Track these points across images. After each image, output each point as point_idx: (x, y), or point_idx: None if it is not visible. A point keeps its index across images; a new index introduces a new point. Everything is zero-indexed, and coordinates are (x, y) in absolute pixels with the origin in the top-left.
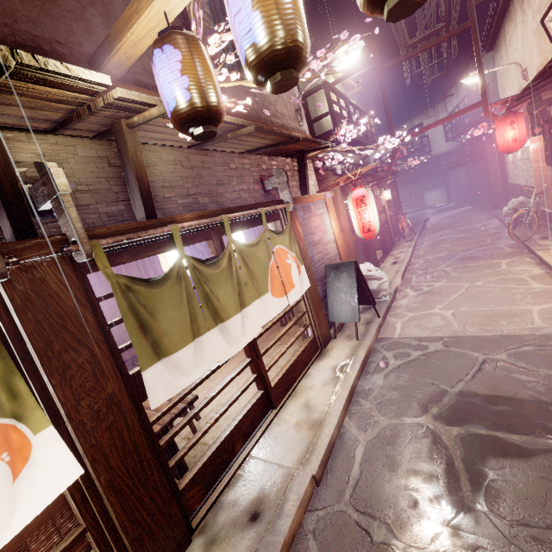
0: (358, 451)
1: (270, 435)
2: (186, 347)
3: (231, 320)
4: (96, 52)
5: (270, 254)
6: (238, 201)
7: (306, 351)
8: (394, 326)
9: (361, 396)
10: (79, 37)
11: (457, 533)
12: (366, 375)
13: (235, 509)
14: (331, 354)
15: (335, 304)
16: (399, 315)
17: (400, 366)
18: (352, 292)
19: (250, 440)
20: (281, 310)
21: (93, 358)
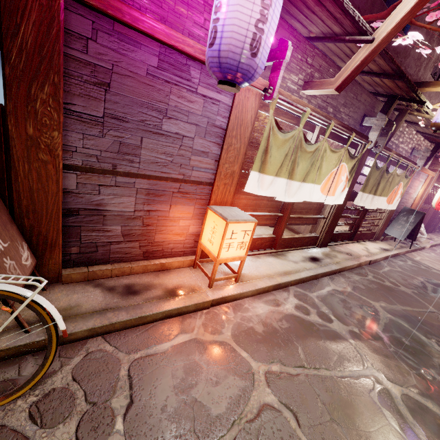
0: (386, 268)
1: (350, 245)
2: (366, 194)
3: (376, 197)
4: (419, 83)
5: (398, 183)
6: (400, 153)
7: (370, 234)
8: (415, 256)
9: (390, 261)
10: (415, 73)
11: (421, 293)
12: (394, 259)
13: (341, 250)
14: (378, 244)
15: (394, 226)
16: (420, 255)
17: (414, 266)
18: (410, 226)
19: (342, 241)
20: (383, 208)
21: (355, 179)
